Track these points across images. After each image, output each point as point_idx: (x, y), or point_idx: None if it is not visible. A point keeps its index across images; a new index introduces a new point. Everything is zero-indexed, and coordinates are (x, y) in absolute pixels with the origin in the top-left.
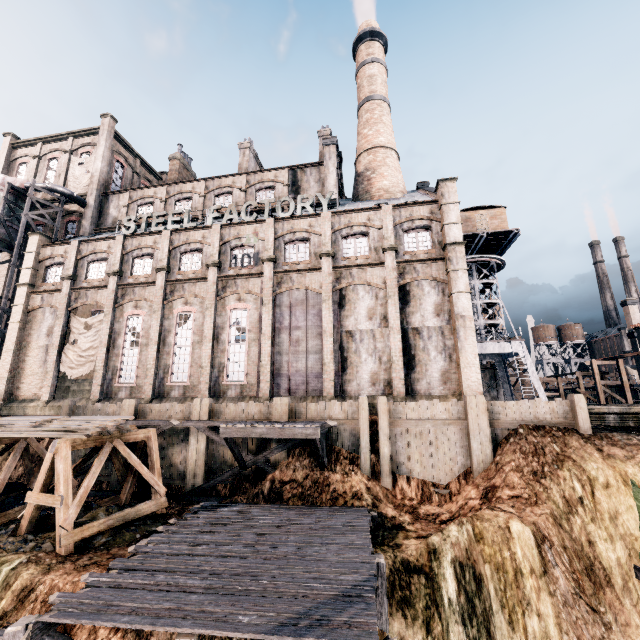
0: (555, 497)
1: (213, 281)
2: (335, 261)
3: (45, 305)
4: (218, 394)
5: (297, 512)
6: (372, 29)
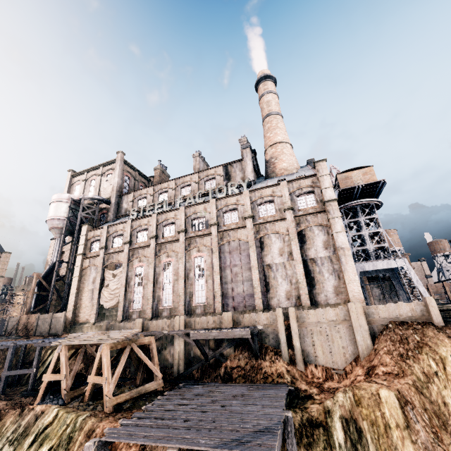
0: (417, 372)
1: (182, 241)
2: (255, 220)
3: (91, 265)
4: (190, 312)
5: (241, 387)
6: (265, 75)
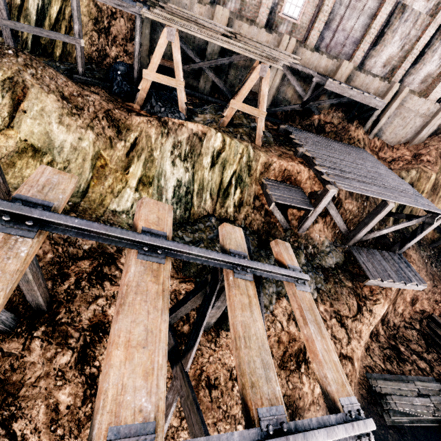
0: None
1: None
2: None
3: None
4: (271, 25)
5: (341, 145)
6: None
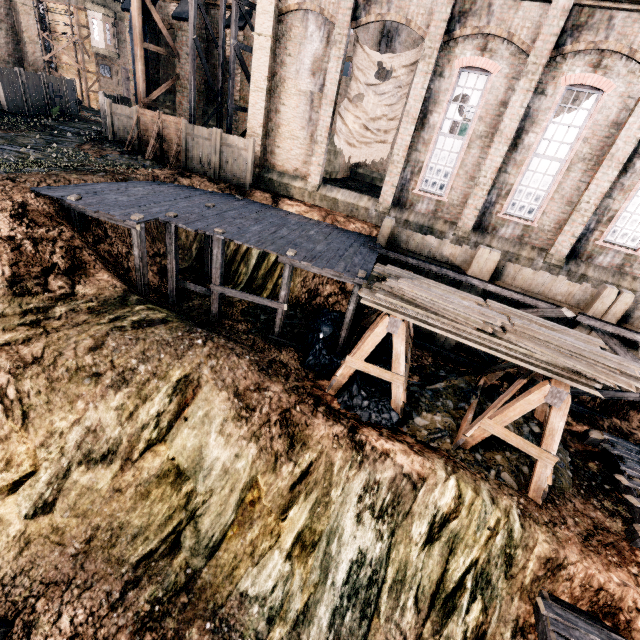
0: None
1: None
2: None
3: (309, 5)
4: (578, 255)
5: None
6: None
